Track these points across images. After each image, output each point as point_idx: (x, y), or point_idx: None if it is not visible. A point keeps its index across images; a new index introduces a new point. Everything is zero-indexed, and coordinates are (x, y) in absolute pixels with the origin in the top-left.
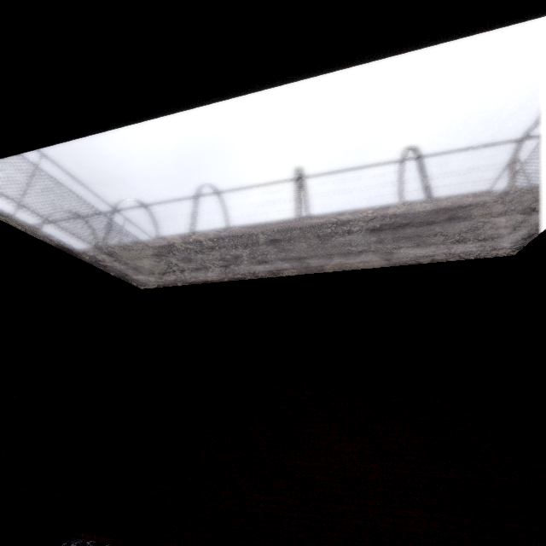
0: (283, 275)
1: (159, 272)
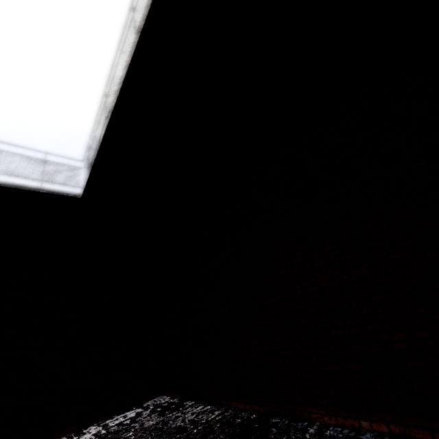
0: (114, 105)
1: (84, 179)
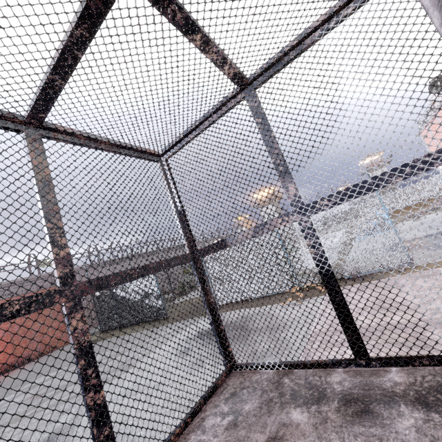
0: None
1: None
